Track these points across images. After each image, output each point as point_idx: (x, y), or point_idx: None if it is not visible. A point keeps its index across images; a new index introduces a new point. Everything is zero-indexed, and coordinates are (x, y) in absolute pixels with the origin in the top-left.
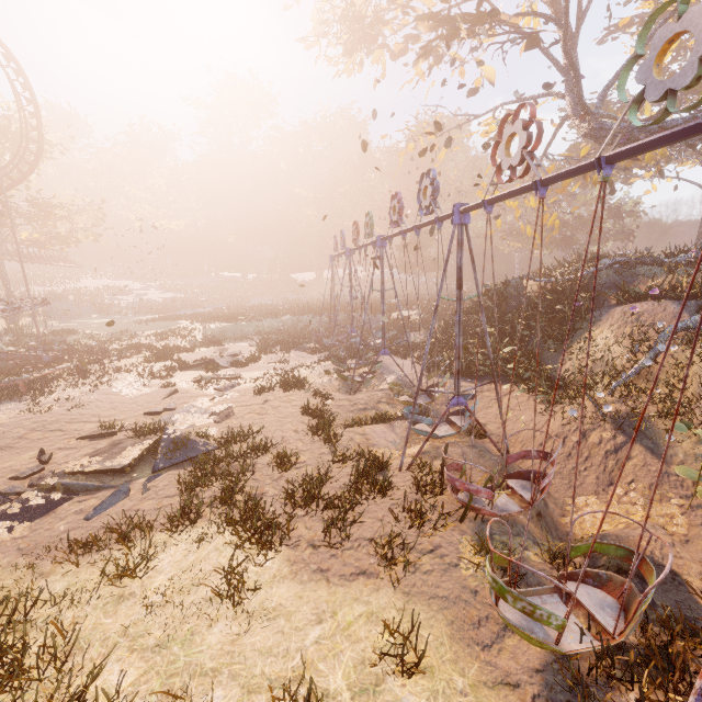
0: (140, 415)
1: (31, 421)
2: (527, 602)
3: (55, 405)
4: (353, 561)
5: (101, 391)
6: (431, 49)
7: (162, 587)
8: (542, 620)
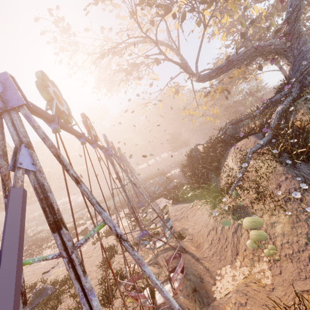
0: (41, 274)
1: None
2: None
3: None
4: None
5: (32, 264)
6: (127, 79)
7: None
8: None
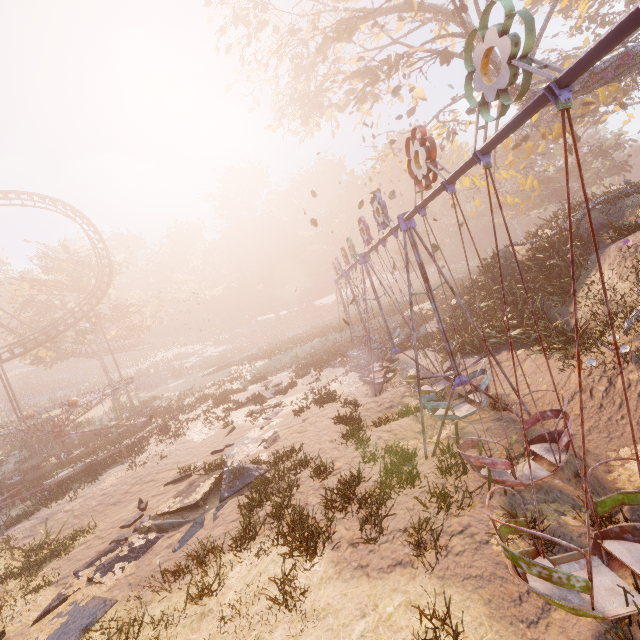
0: (209, 455)
1: (132, 478)
2: (540, 566)
3: (147, 461)
4: (389, 553)
5: (178, 441)
6: (364, 96)
7: (233, 601)
8: (562, 583)
